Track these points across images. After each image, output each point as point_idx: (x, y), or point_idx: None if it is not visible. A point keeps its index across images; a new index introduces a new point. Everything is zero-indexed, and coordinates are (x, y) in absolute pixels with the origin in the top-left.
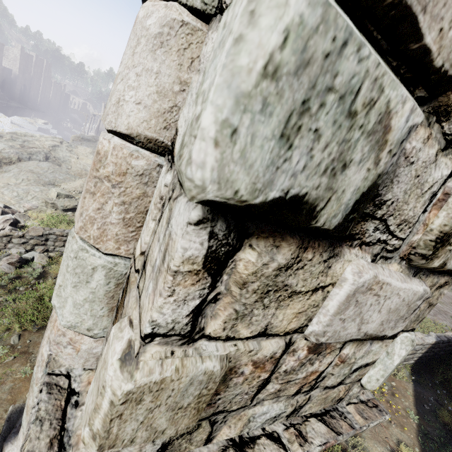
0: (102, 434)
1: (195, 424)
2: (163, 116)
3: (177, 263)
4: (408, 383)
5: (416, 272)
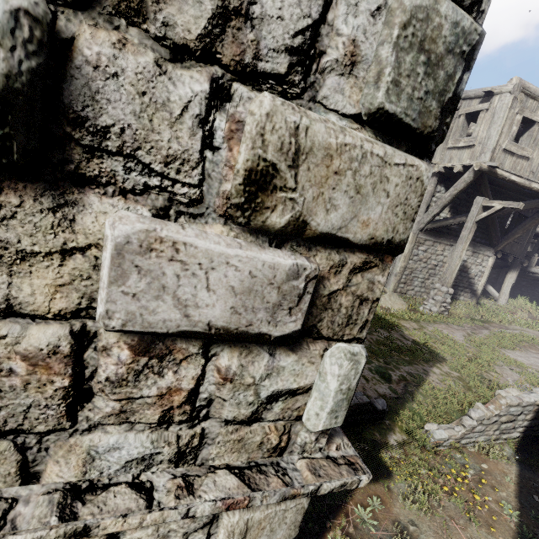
0: None
1: None
2: None
3: None
4: (510, 465)
5: (275, 241)
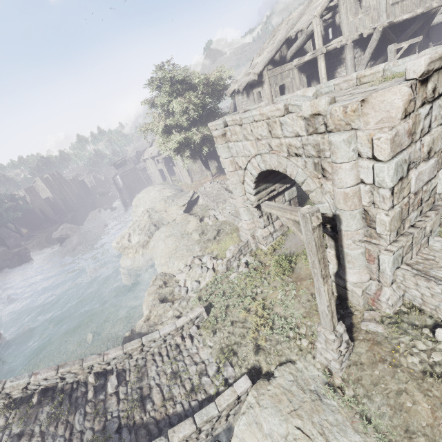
0: (389, 229)
1: (400, 223)
2: (357, 178)
3: (388, 197)
4: None
5: (429, 159)
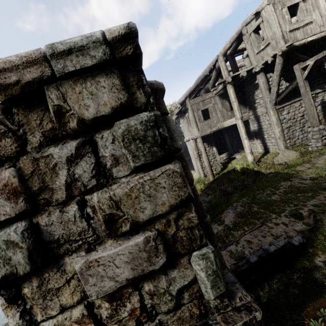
0: None
1: None
2: None
3: (1, 307)
4: None
5: (133, 233)
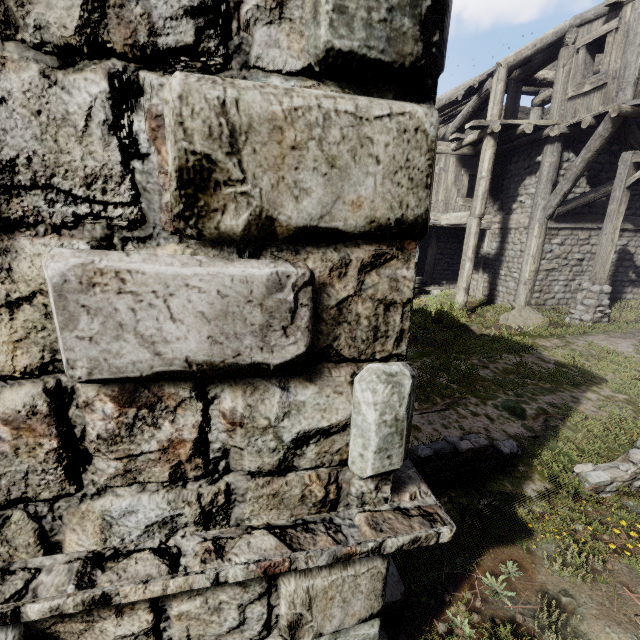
0: None
1: None
2: None
3: None
4: None
5: (245, 250)
